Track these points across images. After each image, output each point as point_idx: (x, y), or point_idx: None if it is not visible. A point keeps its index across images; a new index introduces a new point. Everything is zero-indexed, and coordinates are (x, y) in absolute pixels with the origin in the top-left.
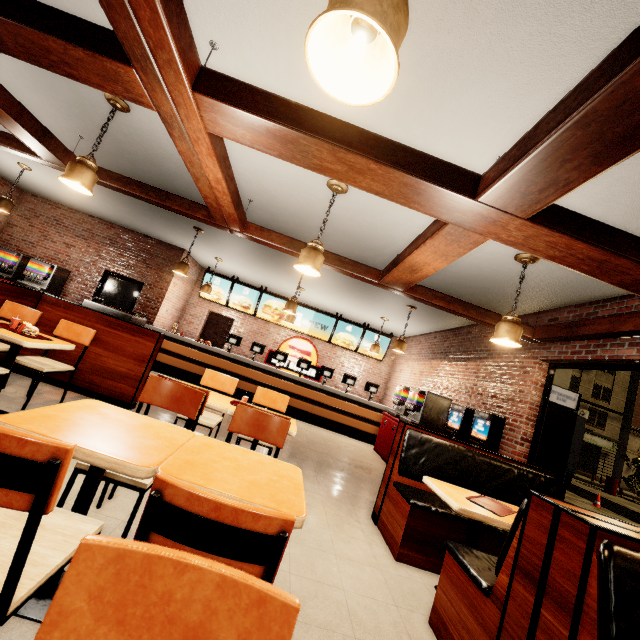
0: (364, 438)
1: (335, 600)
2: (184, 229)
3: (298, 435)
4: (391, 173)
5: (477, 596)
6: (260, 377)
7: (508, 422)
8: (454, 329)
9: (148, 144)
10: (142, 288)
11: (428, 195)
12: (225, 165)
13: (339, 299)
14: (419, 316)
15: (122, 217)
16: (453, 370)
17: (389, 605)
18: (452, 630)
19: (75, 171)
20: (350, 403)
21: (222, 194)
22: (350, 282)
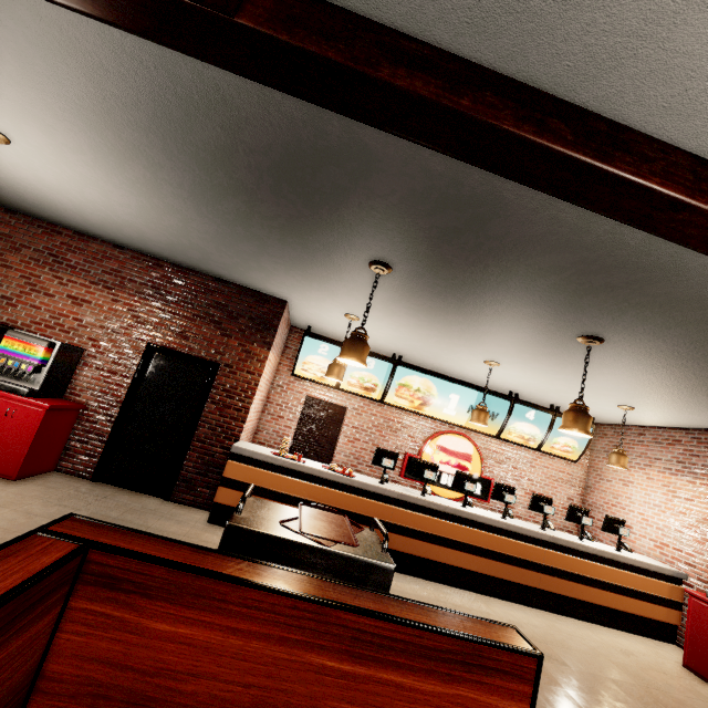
0: (628, 625)
1: None
2: (333, 266)
3: (622, 703)
4: None
5: None
6: (446, 530)
7: None
8: None
9: None
10: (216, 373)
11: None
12: None
13: (564, 380)
14: None
15: (188, 246)
16: None
17: None
18: None
19: None
20: (598, 563)
21: None
22: (686, 365)
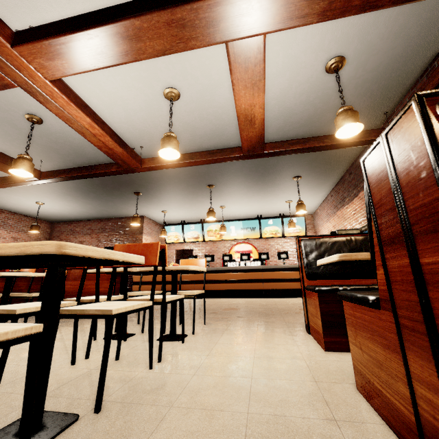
0: None
1: (237, 386)
2: (132, 199)
3: (252, 304)
4: (151, 20)
5: (373, 319)
6: (217, 277)
7: None
8: (340, 180)
9: (68, 141)
10: None
11: (189, 22)
12: (88, 111)
13: (249, 201)
14: (308, 184)
15: (101, 211)
16: (352, 208)
17: (306, 382)
18: (371, 378)
19: (16, 163)
20: (290, 271)
21: (103, 137)
22: (243, 180)
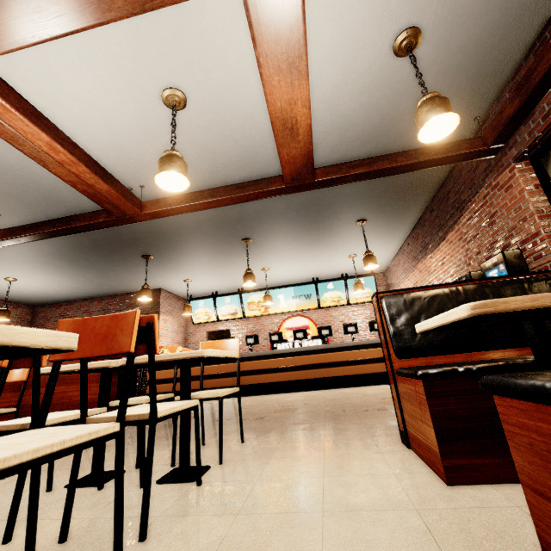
0: None
1: None
2: (140, 265)
3: (314, 400)
4: None
5: None
6: (264, 364)
7: (527, 253)
8: (418, 222)
9: (33, 182)
10: None
11: None
12: (45, 125)
13: (300, 259)
14: (376, 229)
15: (100, 285)
16: (439, 256)
17: None
18: None
19: None
20: (361, 349)
21: (75, 166)
22: (290, 229)
